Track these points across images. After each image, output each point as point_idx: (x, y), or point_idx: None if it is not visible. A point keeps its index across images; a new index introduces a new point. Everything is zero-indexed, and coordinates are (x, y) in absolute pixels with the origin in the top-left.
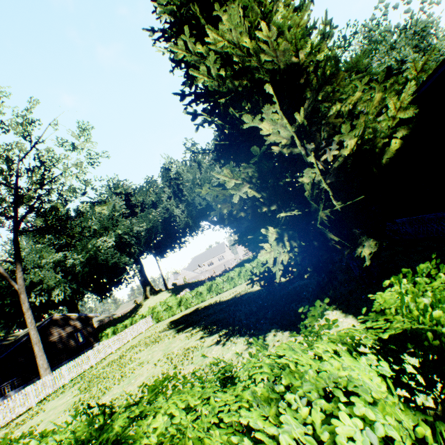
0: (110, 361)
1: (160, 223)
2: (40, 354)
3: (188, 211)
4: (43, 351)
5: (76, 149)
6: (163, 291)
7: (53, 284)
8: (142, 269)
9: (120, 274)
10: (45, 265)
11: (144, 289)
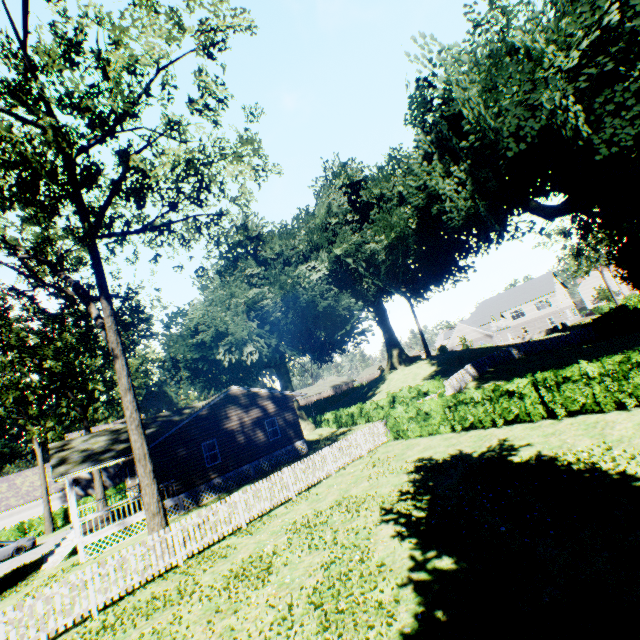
0: (249, 557)
1: (412, 231)
2: (145, 483)
3: (476, 181)
4: (151, 477)
5: (179, 27)
6: (421, 361)
7: (244, 337)
8: (383, 319)
9: (341, 327)
10: (232, 307)
11: (389, 353)
